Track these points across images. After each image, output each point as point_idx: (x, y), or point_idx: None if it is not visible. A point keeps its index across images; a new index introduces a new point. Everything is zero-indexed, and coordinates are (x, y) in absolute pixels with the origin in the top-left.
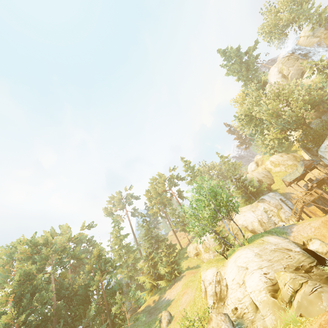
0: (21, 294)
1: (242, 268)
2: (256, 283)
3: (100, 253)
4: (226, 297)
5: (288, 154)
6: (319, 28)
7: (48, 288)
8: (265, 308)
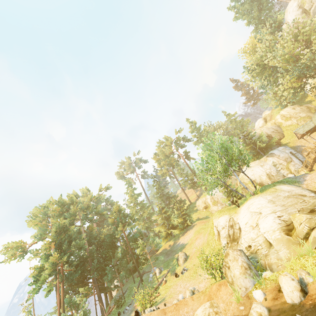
0: (60, 242)
1: (255, 213)
2: (270, 225)
3: (119, 209)
4: (239, 238)
5: (302, 106)
6: None
7: (81, 237)
8: (279, 244)
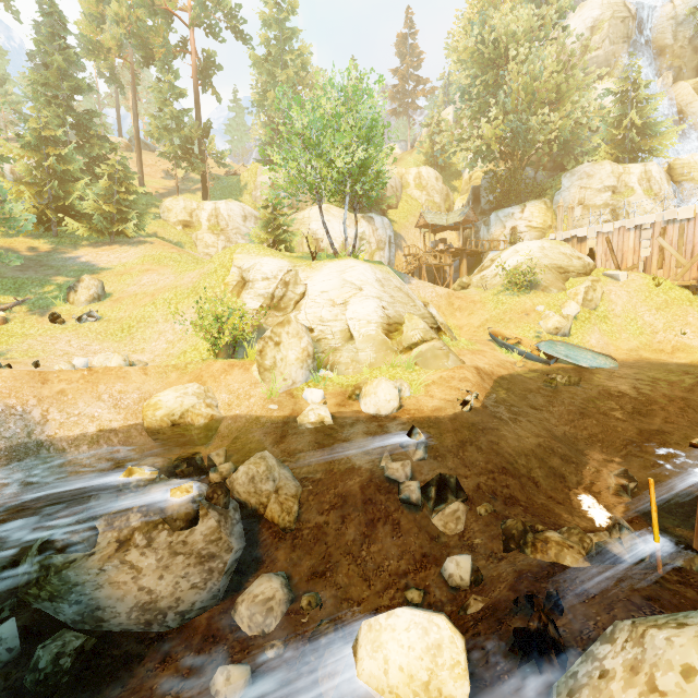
0: None
1: (352, 285)
2: (368, 312)
3: None
4: (295, 309)
5: (445, 185)
6: (692, 24)
7: None
8: (366, 343)
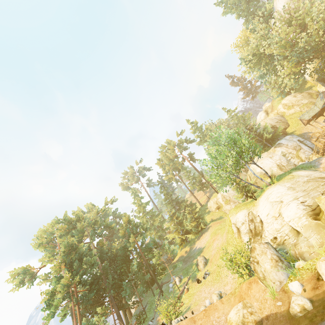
0: (70, 261)
1: (276, 202)
2: (294, 212)
3: (129, 220)
4: (262, 231)
5: (302, 93)
6: None
7: (92, 253)
8: (307, 231)
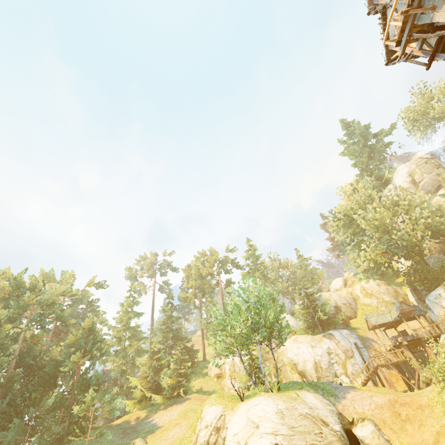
0: None
1: (252, 423)
2: None
3: (93, 327)
4: None
5: (389, 286)
6: None
7: (8, 348)
8: None
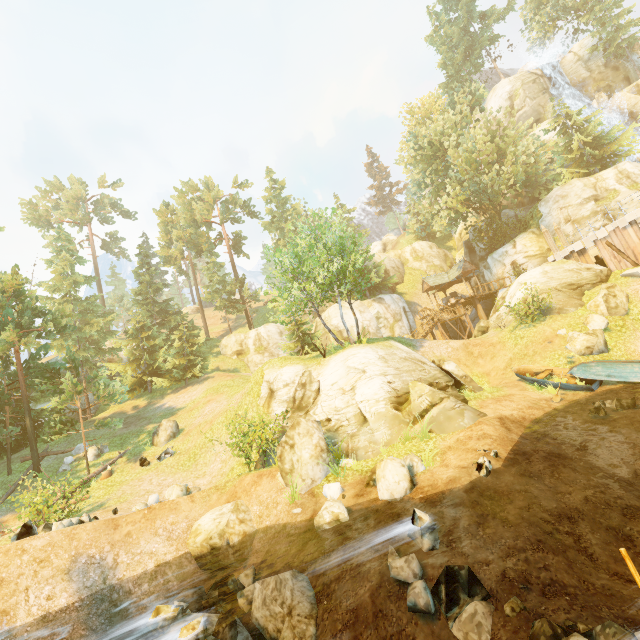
0: None
1: (355, 370)
2: (374, 391)
3: (20, 290)
4: (313, 405)
5: (440, 249)
6: (599, 56)
7: None
8: (379, 421)
